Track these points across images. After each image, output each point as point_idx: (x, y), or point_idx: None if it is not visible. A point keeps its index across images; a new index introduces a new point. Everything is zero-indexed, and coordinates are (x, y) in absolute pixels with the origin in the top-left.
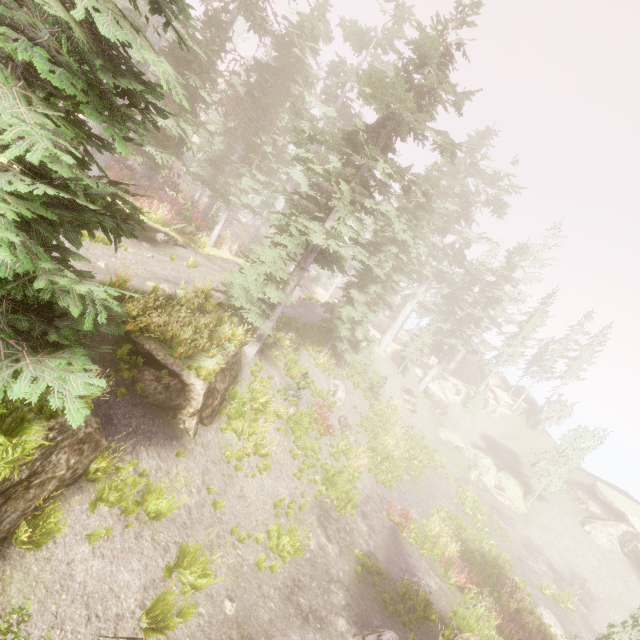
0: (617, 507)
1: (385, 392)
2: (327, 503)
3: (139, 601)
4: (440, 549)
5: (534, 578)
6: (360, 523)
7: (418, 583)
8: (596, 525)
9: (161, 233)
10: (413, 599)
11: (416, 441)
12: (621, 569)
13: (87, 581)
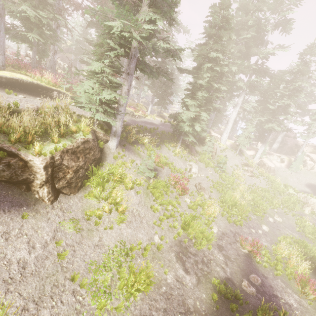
0: None
1: (229, 167)
2: (185, 242)
3: None
4: (292, 268)
5: None
6: (217, 254)
7: (277, 302)
8: None
9: (55, 91)
10: None
11: (257, 193)
12: None
13: None
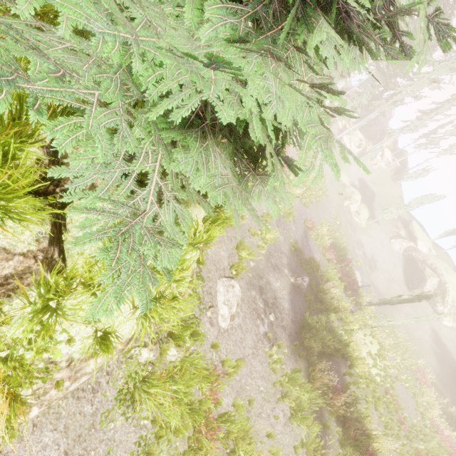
0: (415, 235)
1: None
2: (280, 214)
3: (228, 263)
4: (323, 241)
5: (355, 257)
6: (292, 225)
7: (313, 256)
8: (398, 240)
9: None
10: (312, 264)
11: (323, 178)
12: (397, 260)
13: (212, 255)
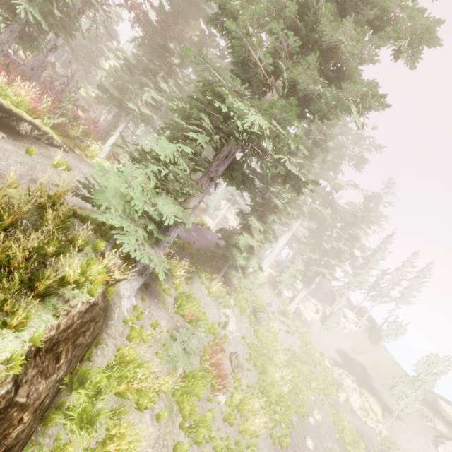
0: None
1: (264, 314)
2: None
3: None
4: None
5: None
6: None
7: None
8: (447, 446)
9: (26, 123)
10: None
11: (295, 366)
12: None
13: None
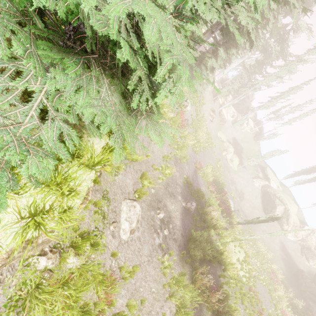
0: (269, 177)
1: (203, 109)
2: (177, 157)
3: (132, 188)
4: (207, 178)
5: (230, 190)
6: (186, 166)
7: (200, 188)
8: (258, 180)
9: None
10: (199, 193)
11: (209, 135)
12: (257, 193)
13: (119, 182)
